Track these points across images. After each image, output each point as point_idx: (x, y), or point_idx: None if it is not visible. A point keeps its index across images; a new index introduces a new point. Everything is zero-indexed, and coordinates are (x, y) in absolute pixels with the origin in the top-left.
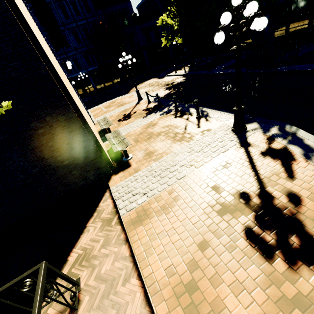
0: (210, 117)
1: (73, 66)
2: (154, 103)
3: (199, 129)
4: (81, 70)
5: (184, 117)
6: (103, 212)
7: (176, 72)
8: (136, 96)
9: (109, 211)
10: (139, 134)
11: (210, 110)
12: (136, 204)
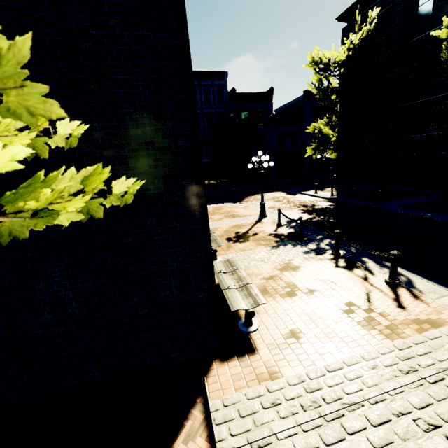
0: (420, 291)
1: None
2: (288, 229)
3: (406, 312)
4: None
5: (357, 272)
6: None
7: (316, 192)
8: (255, 209)
9: None
10: (267, 278)
11: (412, 275)
12: None
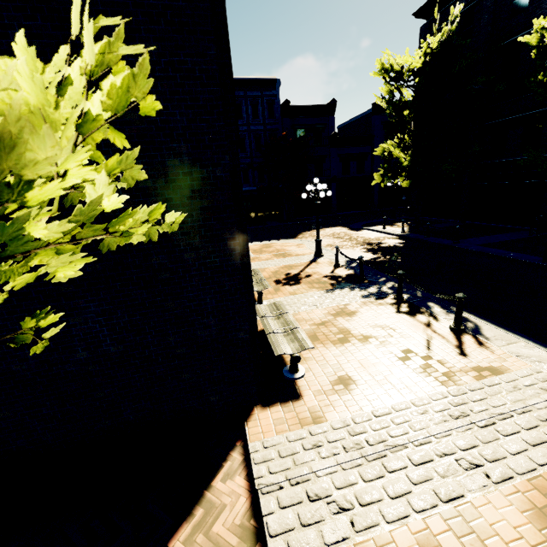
0: (487, 338)
1: None
2: (346, 270)
3: (467, 359)
4: None
5: (420, 318)
6: (219, 514)
7: (384, 228)
8: (310, 247)
9: (236, 522)
10: (318, 324)
11: (481, 322)
12: (318, 540)
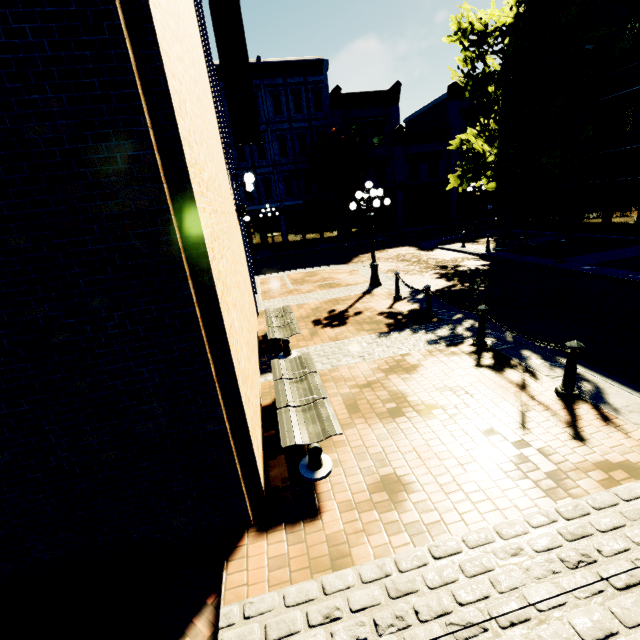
0: (615, 410)
1: (259, 192)
2: (410, 304)
3: (586, 448)
4: (271, 202)
5: (510, 376)
6: None
7: (464, 246)
8: (365, 274)
9: None
10: (362, 385)
11: (604, 381)
12: None
